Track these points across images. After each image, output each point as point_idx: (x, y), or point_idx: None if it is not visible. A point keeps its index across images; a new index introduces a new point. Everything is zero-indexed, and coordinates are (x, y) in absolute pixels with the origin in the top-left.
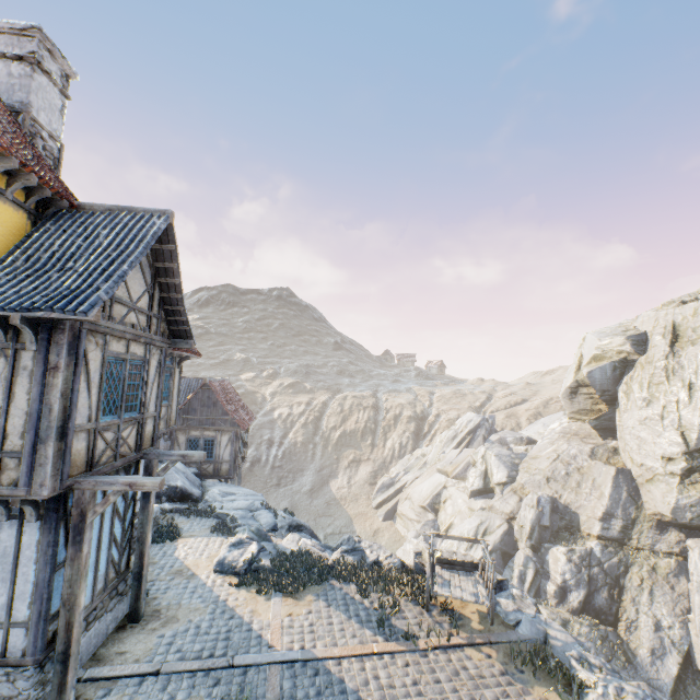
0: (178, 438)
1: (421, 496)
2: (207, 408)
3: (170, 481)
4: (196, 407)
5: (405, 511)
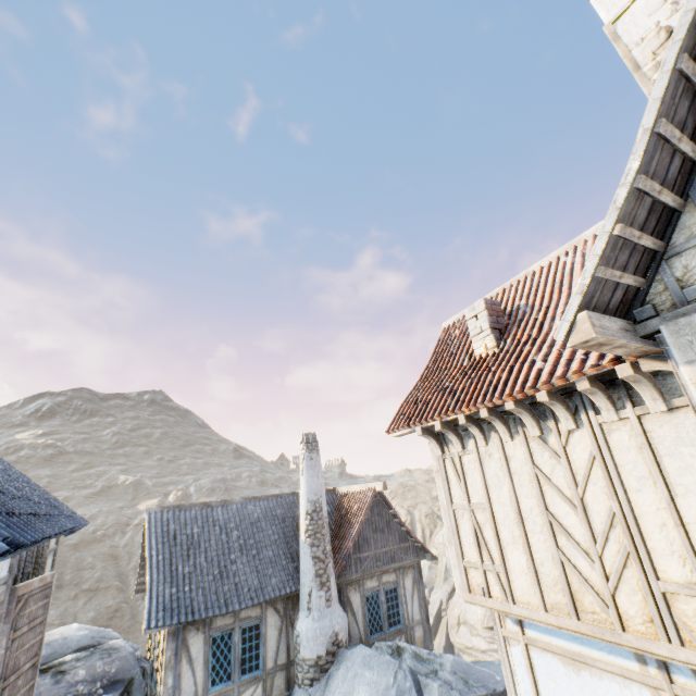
0: (350, 599)
1: (479, 613)
2: (380, 533)
3: (487, 685)
4: (367, 535)
5: (469, 641)
